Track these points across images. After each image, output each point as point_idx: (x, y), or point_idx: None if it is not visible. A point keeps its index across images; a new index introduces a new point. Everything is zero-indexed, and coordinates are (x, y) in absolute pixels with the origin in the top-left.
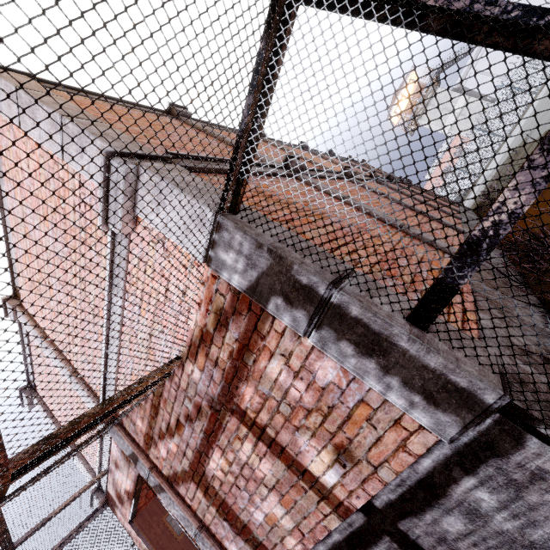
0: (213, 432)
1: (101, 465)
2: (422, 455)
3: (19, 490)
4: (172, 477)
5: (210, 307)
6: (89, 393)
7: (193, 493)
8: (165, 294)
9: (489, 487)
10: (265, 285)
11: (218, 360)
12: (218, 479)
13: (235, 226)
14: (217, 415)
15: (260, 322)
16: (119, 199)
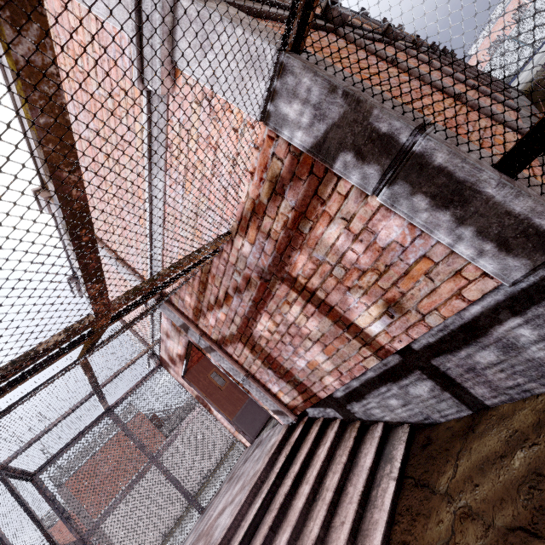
0: (262, 300)
1: (155, 335)
2: (472, 303)
3: (101, 344)
4: (220, 340)
5: (265, 175)
6: (136, 276)
7: (241, 351)
8: (212, 166)
9: (533, 325)
10: (334, 140)
11: (271, 232)
12: (265, 338)
13: (303, 66)
14: (267, 284)
15: (322, 186)
16: (156, 44)
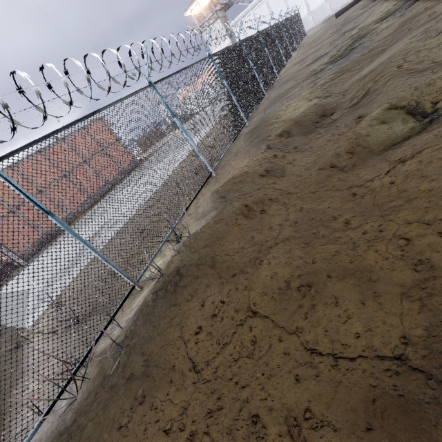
0: None
1: None
2: None
3: None
4: None
5: None
6: None
7: None
8: None
9: None
10: None
11: None
12: None
13: None
14: None
15: None
16: None
